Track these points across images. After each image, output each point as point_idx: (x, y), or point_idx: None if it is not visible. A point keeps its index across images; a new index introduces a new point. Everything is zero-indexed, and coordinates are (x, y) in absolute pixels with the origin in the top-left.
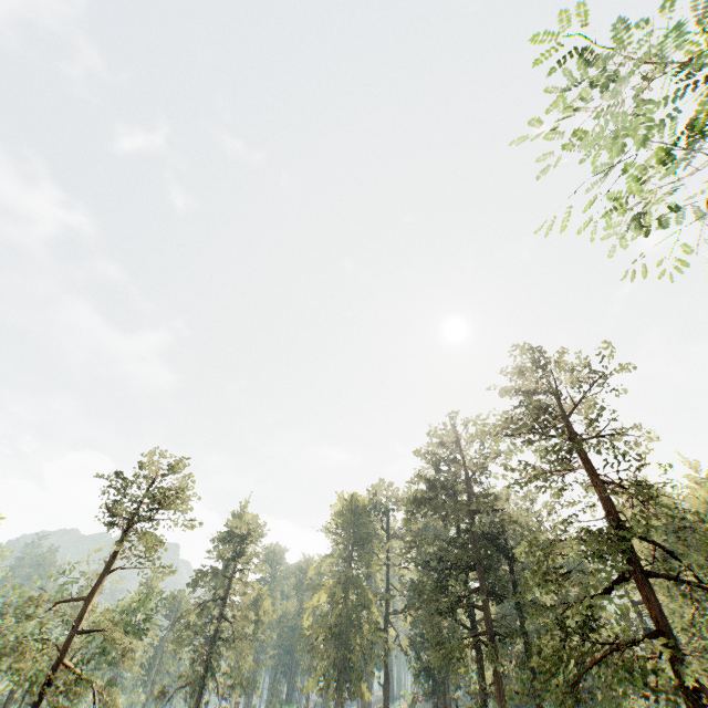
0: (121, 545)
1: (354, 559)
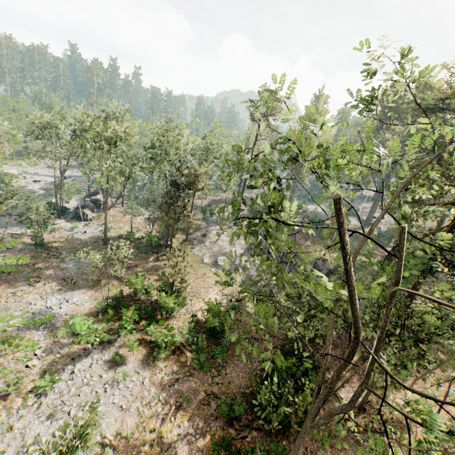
0: (259, 132)
1: (382, 129)
